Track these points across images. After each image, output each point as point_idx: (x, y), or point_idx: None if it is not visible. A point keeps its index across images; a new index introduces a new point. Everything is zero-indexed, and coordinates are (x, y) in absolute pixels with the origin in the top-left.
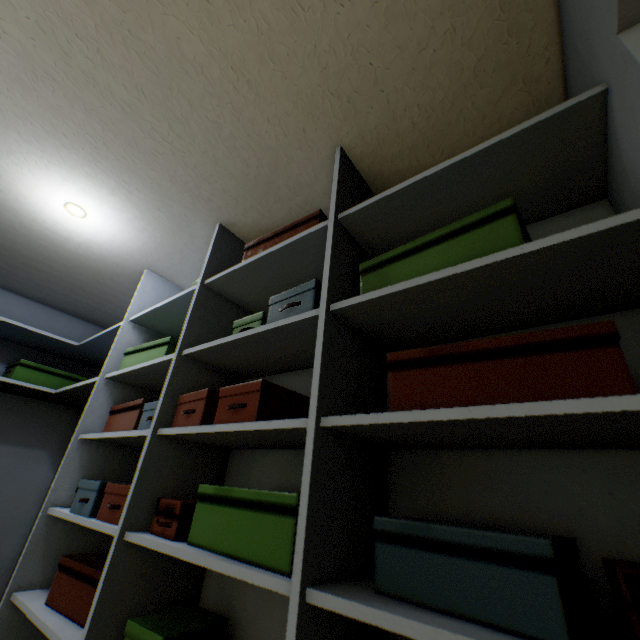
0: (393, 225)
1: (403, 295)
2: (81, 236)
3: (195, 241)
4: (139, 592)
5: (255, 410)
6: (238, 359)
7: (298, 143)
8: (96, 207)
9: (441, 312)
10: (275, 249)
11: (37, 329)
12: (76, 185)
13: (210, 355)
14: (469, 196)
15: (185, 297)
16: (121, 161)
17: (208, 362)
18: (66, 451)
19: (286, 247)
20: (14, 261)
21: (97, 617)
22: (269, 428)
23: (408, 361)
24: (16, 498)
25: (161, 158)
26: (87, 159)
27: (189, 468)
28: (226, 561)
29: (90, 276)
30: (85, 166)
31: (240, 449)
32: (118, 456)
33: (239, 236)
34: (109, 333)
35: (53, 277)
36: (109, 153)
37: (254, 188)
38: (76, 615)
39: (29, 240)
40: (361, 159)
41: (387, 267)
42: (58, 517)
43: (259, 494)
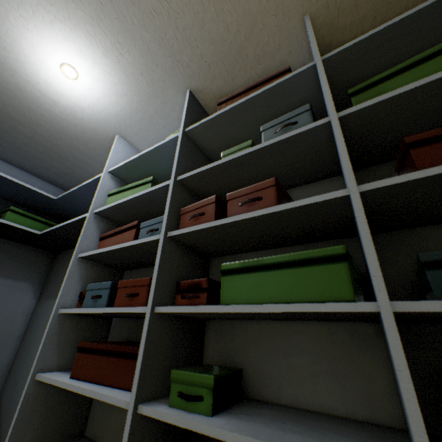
0: (361, 69)
1: (410, 95)
2: (68, 100)
3: (164, 107)
4: (167, 354)
5: (274, 199)
6: (222, 184)
7: (275, 9)
8: (88, 69)
9: (426, 118)
10: (257, 93)
11: (23, 183)
12: (75, 45)
13: (200, 180)
14: (433, 38)
15: (163, 146)
16: (121, 20)
17: (194, 189)
18: (45, 284)
19: (267, 91)
20: (3, 125)
21: (143, 371)
22: (297, 206)
23: (428, 139)
24: (7, 318)
25: (157, 19)
26: (91, 16)
27: (188, 266)
28: (281, 304)
29: (67, 141)
30: (87, 24)
31: (219, 256)
32: (106, 274)
33: (202, 103)
34: (86, 185)
35: (35, 142)
36: (112, 10)
37: (227, 55)
38: (105, 381)
39: (20, 103)
40: (319, 29)
41: (380, 85)
42: (66, 317)
43: (296, 255)
